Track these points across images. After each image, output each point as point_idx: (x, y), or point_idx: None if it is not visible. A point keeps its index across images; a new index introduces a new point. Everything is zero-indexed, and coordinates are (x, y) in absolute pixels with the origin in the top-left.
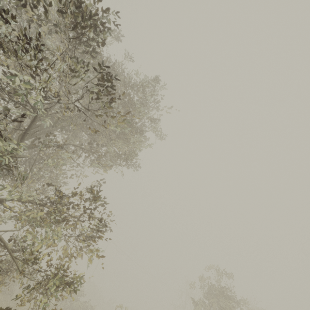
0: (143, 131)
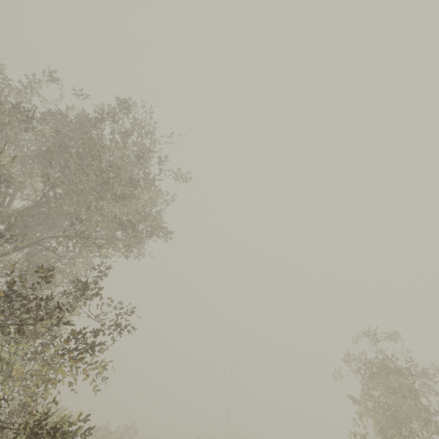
0: (151, 181)
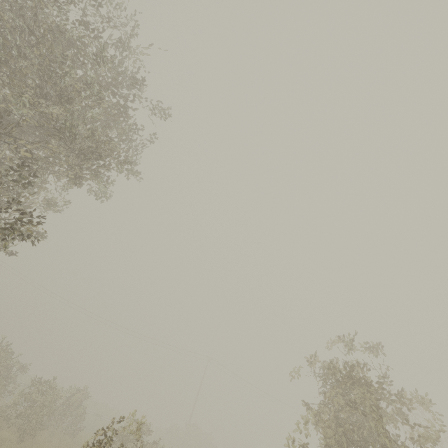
0: (124, 108)
